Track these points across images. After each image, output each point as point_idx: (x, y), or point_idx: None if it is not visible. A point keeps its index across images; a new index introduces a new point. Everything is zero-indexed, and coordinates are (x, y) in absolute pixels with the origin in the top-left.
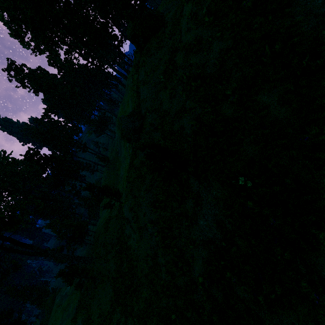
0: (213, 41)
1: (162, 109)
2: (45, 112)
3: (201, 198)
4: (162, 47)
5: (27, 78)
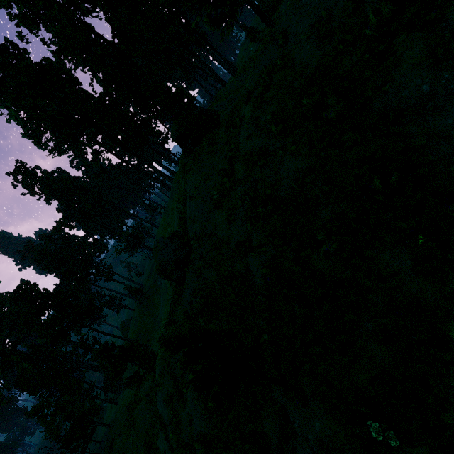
0: (284, 155)
1: (217, 236)
2: (57, 226)
3: (292, 426)
4: (216, 153)
5: (39, 184)
